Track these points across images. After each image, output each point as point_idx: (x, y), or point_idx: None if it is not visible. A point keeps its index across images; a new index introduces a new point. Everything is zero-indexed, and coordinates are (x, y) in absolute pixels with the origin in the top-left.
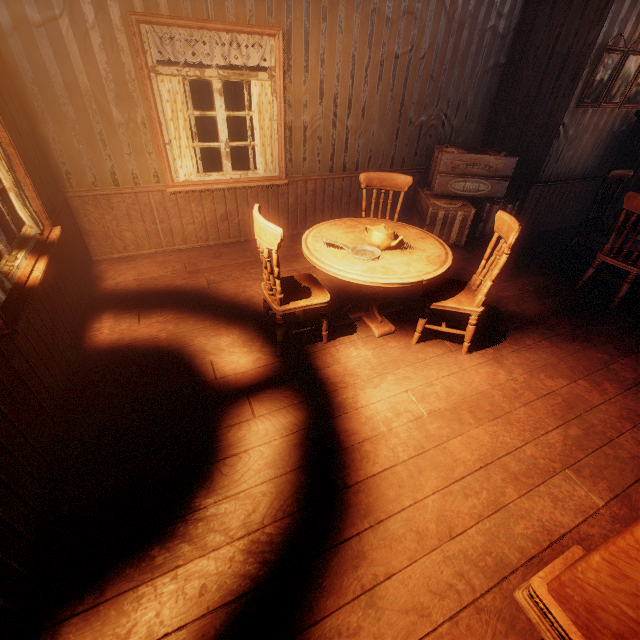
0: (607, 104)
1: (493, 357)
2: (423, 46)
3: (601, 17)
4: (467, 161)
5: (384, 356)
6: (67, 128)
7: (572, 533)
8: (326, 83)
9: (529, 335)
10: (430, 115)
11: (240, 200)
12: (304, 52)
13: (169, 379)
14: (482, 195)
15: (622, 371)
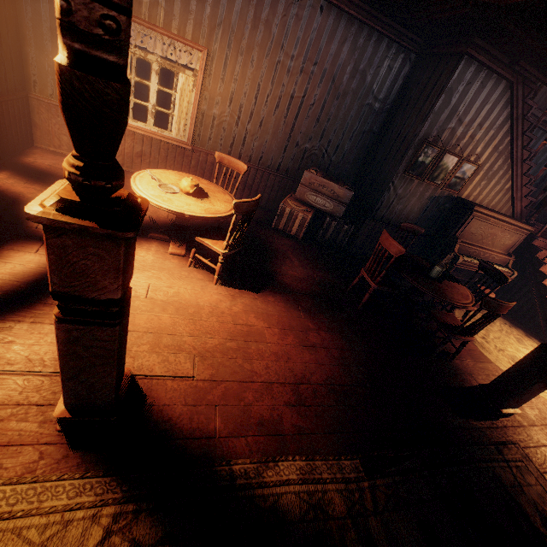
0: (430, 182)
1: (233, 294)
2: (314, 97)
3: (425, 120)
4: (320, 182)
5: (159, 263)
6: (44, 54)
7: (155, 378)
8: (236, 95)
9: (276, 296)
10: (314, 146)
11: (154, 147)
12: (223, 69)
13: (4, 214)
14: (327, 210)
15: (313, 336)
